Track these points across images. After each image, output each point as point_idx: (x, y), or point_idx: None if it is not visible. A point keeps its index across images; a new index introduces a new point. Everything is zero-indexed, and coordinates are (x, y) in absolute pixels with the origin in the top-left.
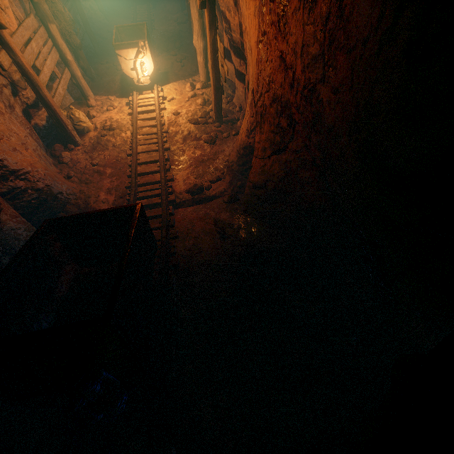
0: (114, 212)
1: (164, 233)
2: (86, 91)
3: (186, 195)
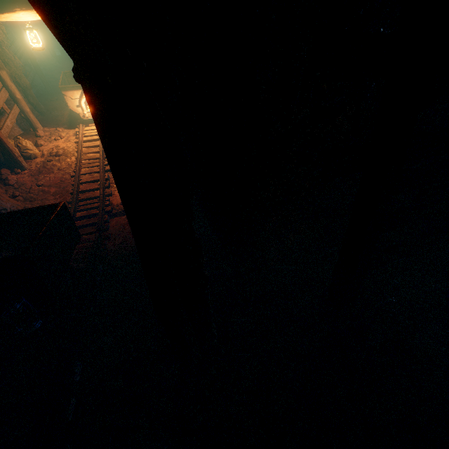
0: (43, 209)
1: (98, 235)
2: (35, 124)
3: (122, 207)
